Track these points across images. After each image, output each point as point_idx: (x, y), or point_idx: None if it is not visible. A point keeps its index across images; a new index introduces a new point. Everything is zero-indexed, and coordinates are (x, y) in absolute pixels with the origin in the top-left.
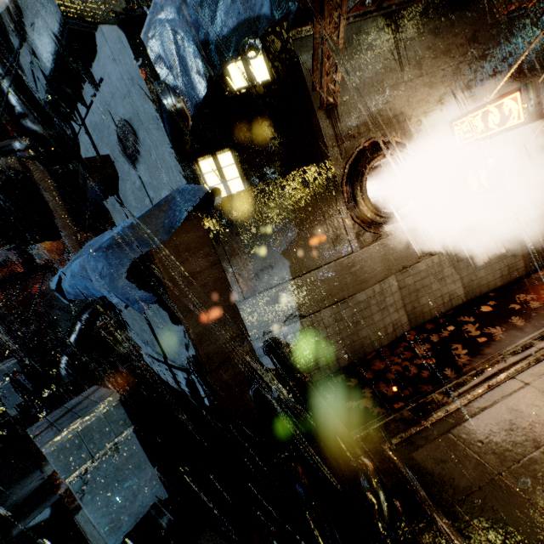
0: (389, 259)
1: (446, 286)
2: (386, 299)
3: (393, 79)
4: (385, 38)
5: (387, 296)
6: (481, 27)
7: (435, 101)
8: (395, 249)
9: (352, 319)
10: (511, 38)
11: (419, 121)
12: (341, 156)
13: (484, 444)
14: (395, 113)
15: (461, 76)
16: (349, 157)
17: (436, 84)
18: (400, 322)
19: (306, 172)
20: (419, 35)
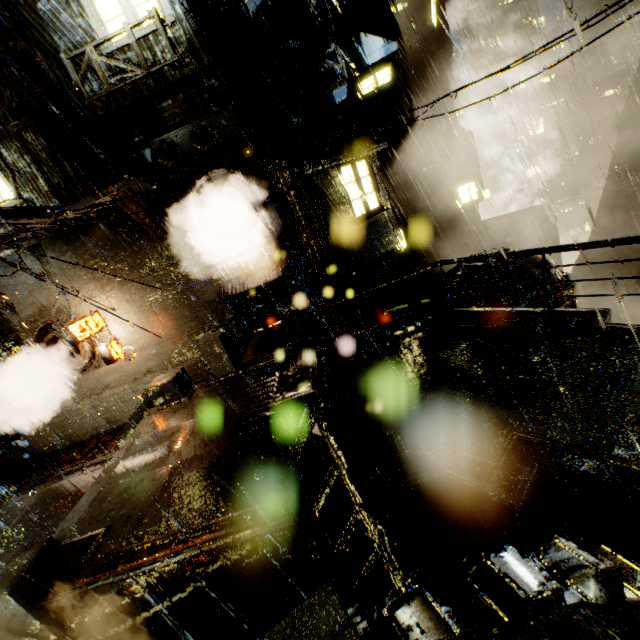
0: (82, 390)
1: (130, 406)
2: (83, 413)
3: (49, 285)
4: (35, 261)
5: (83, 411)
6: (108, 243)
7: (86, 295)
8: (85, 384)
9: (60, 424)
10: (136, 247)
11: (78, 309)
12: (29, 333)
13: (0, 509)
14: (58, 305)
15: (101, 277)
16: (34, 333)
17: (83, 285)
18: (99, 426)
19: (5, 345)
20: (59, 256)
